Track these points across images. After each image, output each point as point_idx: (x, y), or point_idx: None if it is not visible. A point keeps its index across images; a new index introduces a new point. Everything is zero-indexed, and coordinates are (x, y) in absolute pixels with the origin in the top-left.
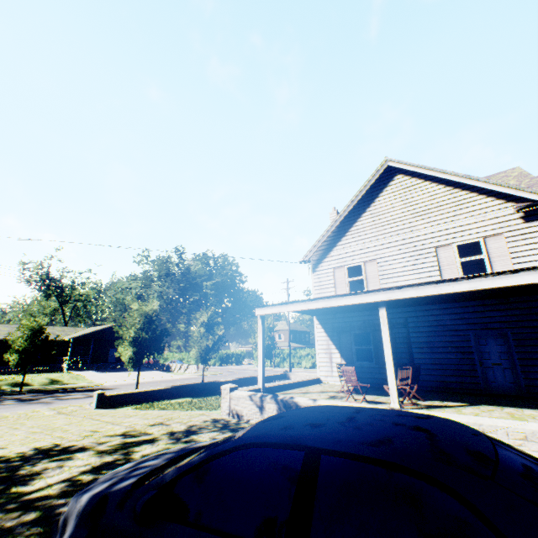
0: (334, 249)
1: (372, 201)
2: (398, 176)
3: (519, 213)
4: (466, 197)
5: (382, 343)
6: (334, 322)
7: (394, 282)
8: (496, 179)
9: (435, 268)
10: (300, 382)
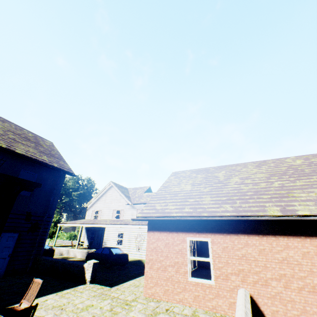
0: (94, 204)
1: (106, 192)
2: (113, 186)
3: (128, 205)
4: (122, 198)
5: (96, 235)
6: (88, 227)
7: (104, 217)
8: (142, 189)
9: (112, 215)
10: (70, 245)
